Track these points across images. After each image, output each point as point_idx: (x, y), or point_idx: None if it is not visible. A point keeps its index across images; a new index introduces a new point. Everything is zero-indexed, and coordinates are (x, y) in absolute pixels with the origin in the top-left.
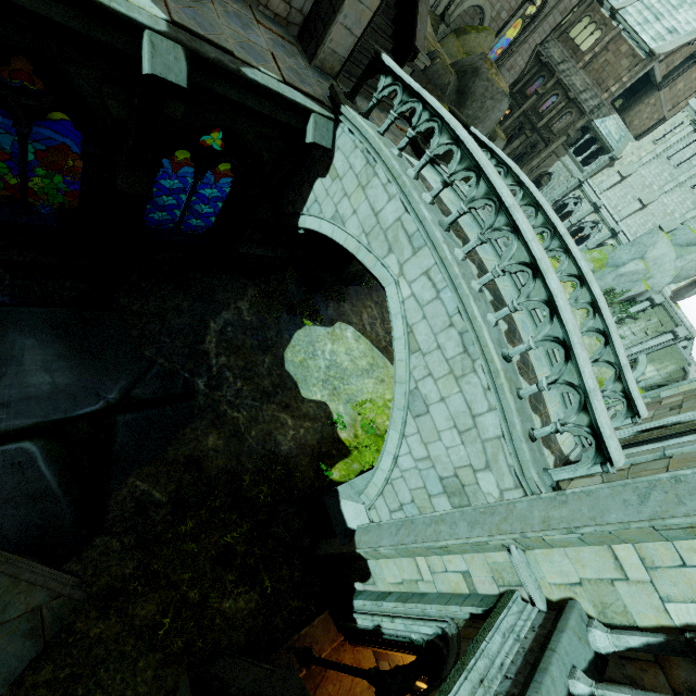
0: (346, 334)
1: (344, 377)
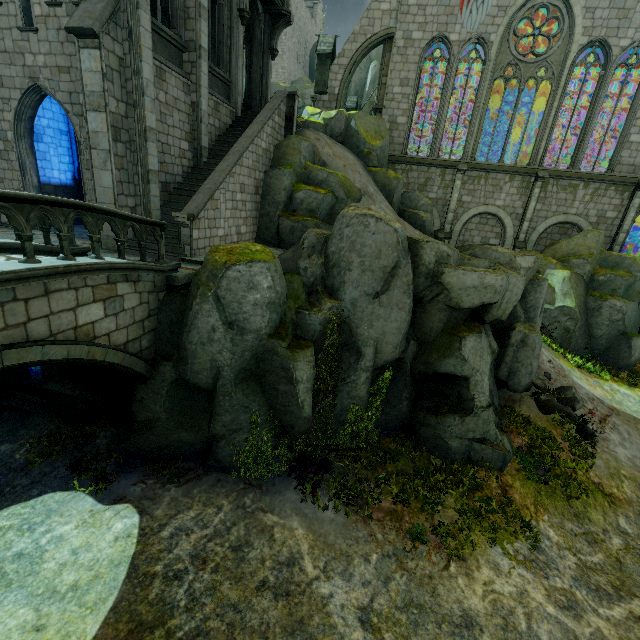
0: (115, 523)
1: (13, 584)
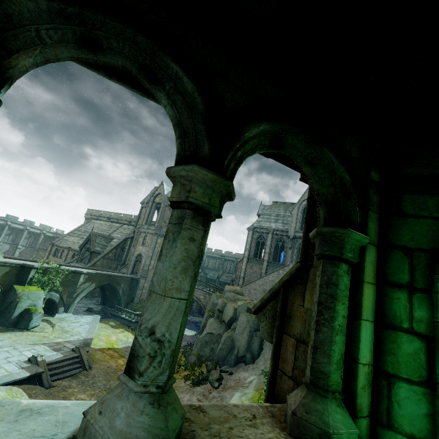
0: (189, 334)
1: None
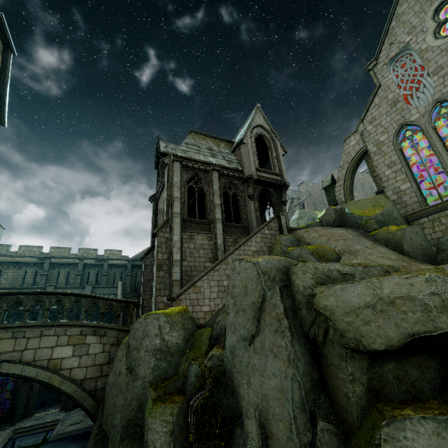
0: None
1: None
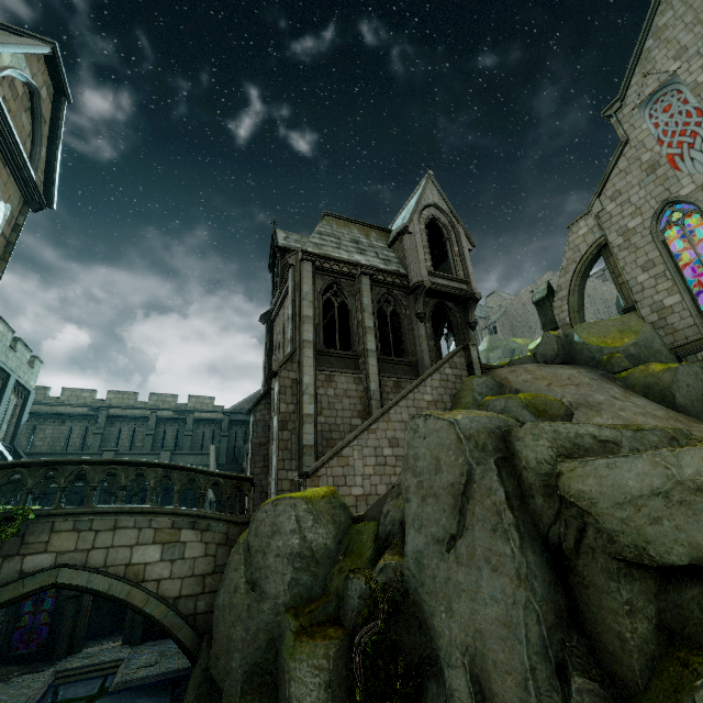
0: None
1: None
